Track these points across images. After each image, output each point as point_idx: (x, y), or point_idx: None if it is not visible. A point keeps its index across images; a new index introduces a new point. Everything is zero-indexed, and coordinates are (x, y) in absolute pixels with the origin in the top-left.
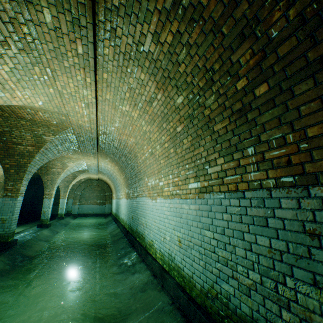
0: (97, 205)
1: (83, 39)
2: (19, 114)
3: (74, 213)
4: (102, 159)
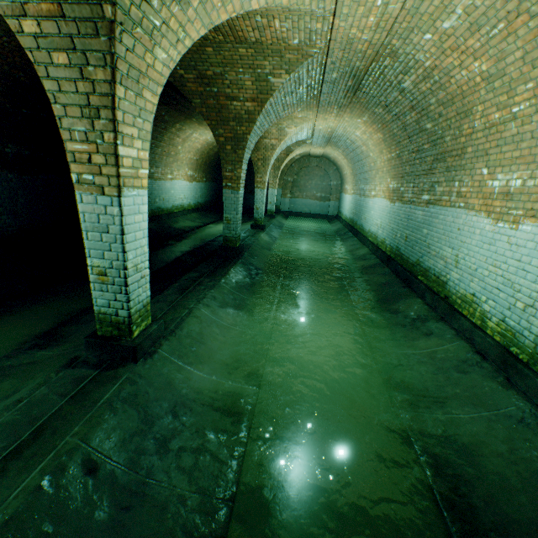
0: (316, 200)
1: None
2: (239, 34)
3: (284, 210)
4: (350, 118)
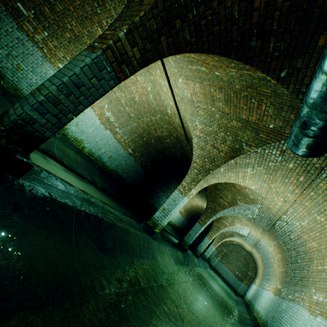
0: (233, 274)
1: (306, 176)
2: (234, 185)
3: (211, 264)
4: (268, 238)
